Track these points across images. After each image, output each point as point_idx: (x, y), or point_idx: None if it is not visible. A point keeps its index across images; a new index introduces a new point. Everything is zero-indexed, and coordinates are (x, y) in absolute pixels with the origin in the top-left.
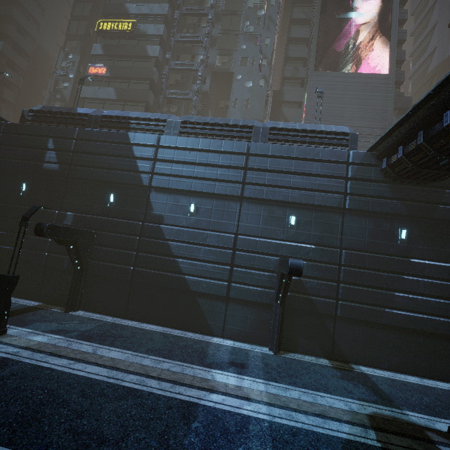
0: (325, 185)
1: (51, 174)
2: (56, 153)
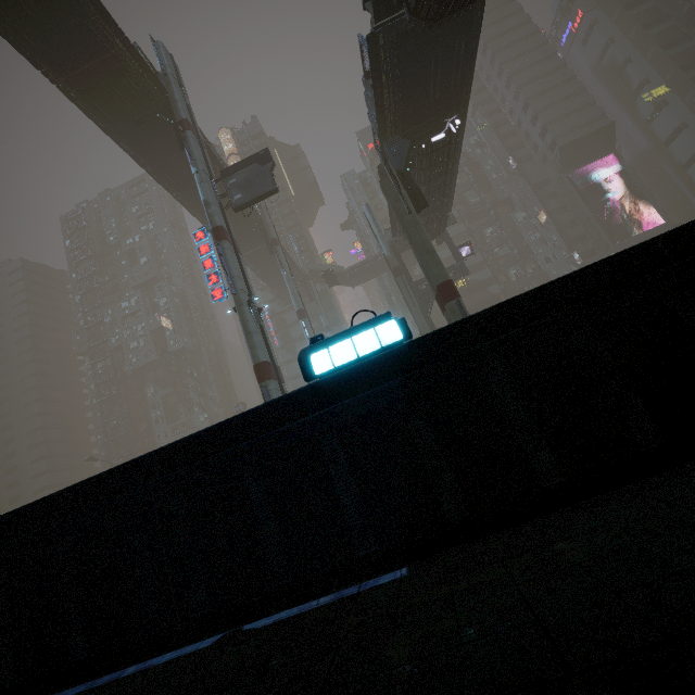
0: None
1: None
2: None
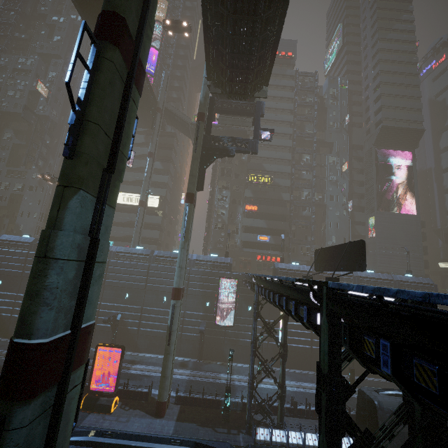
0: None
1: None
2: None
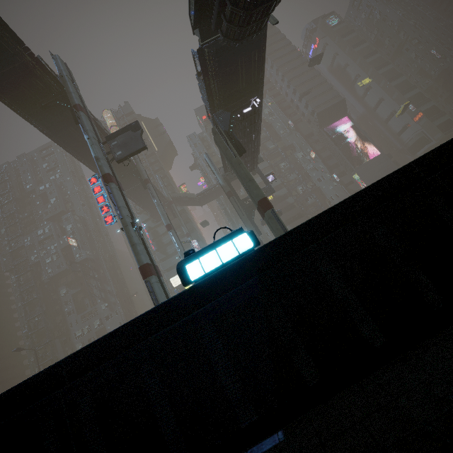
0: None
1: None
2: None
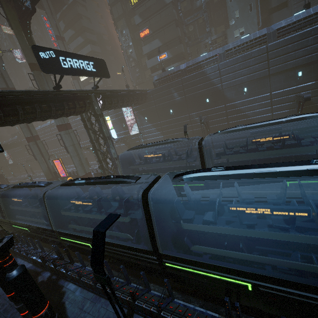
0: (317, 48)
1: (179, 102)
2: (177, 93)
